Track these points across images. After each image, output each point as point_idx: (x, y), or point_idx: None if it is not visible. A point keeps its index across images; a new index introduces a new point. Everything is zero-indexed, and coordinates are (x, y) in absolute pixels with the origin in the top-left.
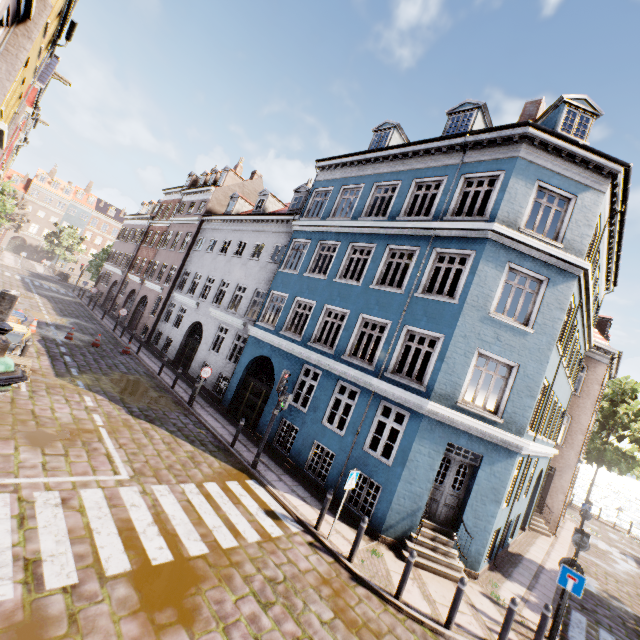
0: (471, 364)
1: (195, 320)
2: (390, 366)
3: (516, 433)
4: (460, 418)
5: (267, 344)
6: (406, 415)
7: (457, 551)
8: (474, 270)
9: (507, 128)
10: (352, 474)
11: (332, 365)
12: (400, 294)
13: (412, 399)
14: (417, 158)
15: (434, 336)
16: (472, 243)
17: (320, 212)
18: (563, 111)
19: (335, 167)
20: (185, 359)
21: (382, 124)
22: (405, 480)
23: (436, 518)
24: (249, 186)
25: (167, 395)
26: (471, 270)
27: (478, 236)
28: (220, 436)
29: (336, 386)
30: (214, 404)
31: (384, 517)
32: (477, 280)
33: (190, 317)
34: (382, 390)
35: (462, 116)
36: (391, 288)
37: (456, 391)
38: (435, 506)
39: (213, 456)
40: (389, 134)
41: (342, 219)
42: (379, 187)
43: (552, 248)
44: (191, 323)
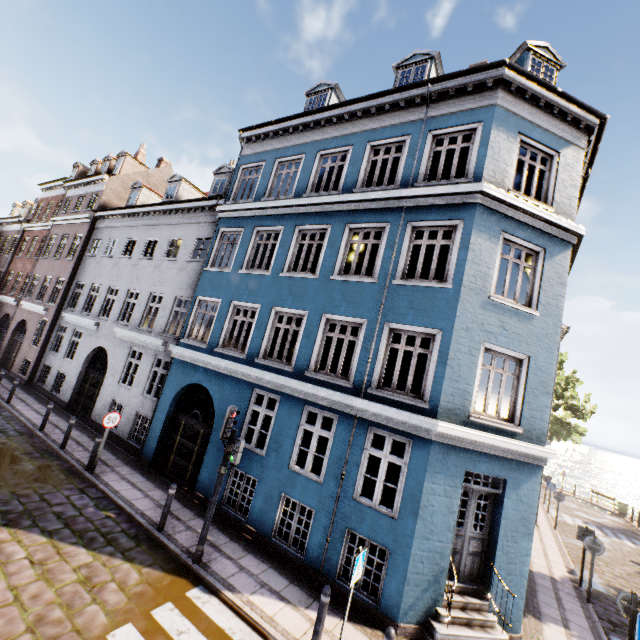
0: (478, 363)
1: (95, 346)
2: (374, 379)
3: (537, 442)
4: (478, 437)
5: (199, 367)
6: (407, 443)
7: (494, 614)
8: (466, 243)
9: (479, 71)
10: (358, 559)
11: (294, 387)
12: (373, 283)
13: (414, 421)
14: (368, 117)
15: (427, 333)
16: (457, 211)
17: (250, 196)
18: (528, 59)
19: (264, 137)
20: (86, 399)
21: (316, 86)
22: (420, 536)
23: (461, 574)
24: (156, 175)
25: (52, 462)
26: (462, 244)
27: (464, 201)
28: (140, 515)
29: (302, 414)
30: (131, 459)
31: (399, 596)
32: (472, 256)
33: (88, 342)
34: (369, 413)
35: (413, 69)
36: (359, 277)
37: (466, 401)
38: (457, 558)
39: (128, 560)
40: (326, 96)
41: (282, 198)
42: (324, 156)
43: (547, 212)
44: (90, 350)
